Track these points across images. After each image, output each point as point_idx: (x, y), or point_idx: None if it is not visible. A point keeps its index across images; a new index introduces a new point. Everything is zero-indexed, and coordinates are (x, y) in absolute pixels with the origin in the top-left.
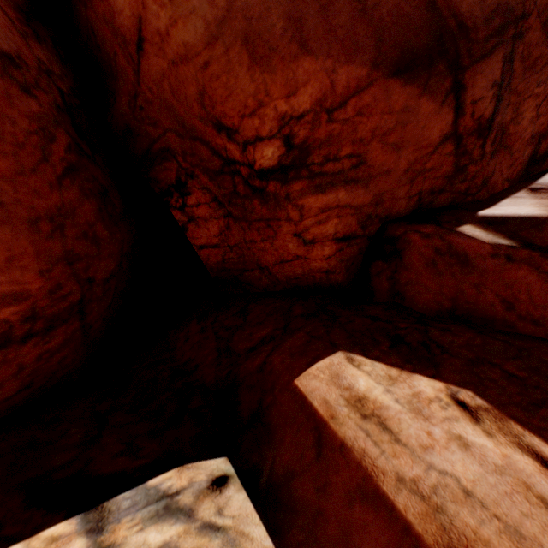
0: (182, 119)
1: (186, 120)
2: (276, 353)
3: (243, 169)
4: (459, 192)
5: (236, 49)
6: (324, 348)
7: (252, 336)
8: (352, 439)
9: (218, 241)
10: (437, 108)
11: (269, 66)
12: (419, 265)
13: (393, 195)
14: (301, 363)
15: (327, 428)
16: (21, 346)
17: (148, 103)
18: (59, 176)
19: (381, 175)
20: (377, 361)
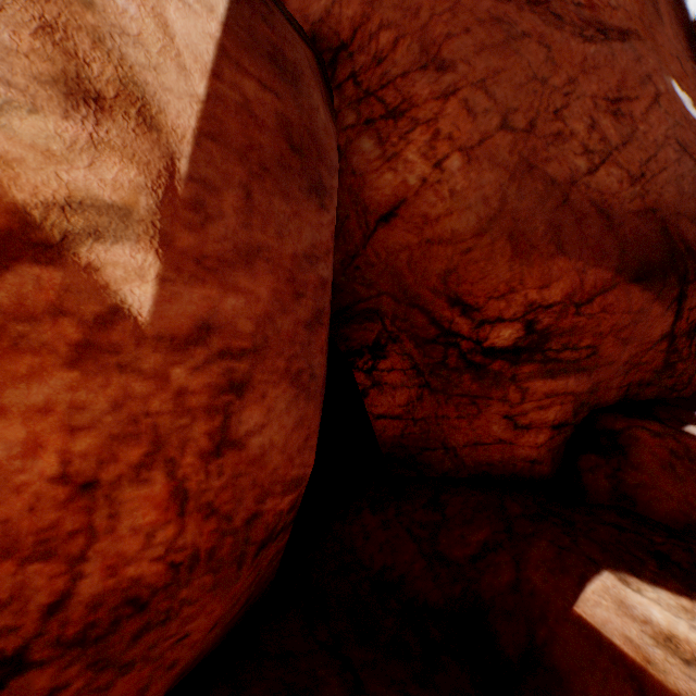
0: (406, 286)
1: (411, 287)
2: (528, 567)
3: (465, 343)
4: (665, 386)
5: (501, 242)
6: (582, 563)
7: (465, 538)
8: (689, 694)
9: (401, 411)
10: (662, 311)
11: (527, 260)
12: (653, 466)
13: (607, 384)
14: (569, 583)
15: (648, 677)
16: (271, 544)
17: (368, 264)
18: (326, 342)
19: (604, 365)
20: (656, 586)
